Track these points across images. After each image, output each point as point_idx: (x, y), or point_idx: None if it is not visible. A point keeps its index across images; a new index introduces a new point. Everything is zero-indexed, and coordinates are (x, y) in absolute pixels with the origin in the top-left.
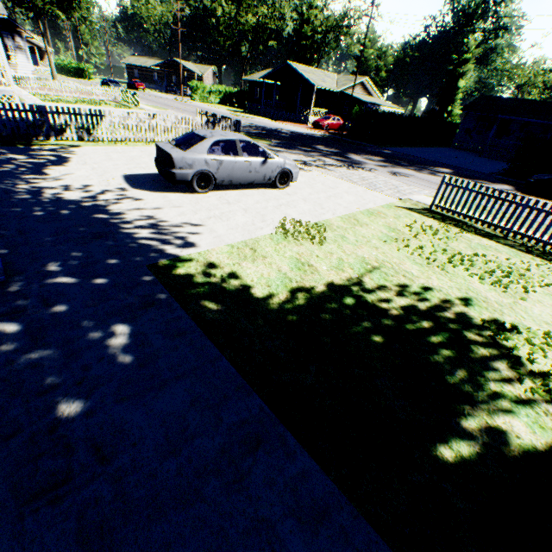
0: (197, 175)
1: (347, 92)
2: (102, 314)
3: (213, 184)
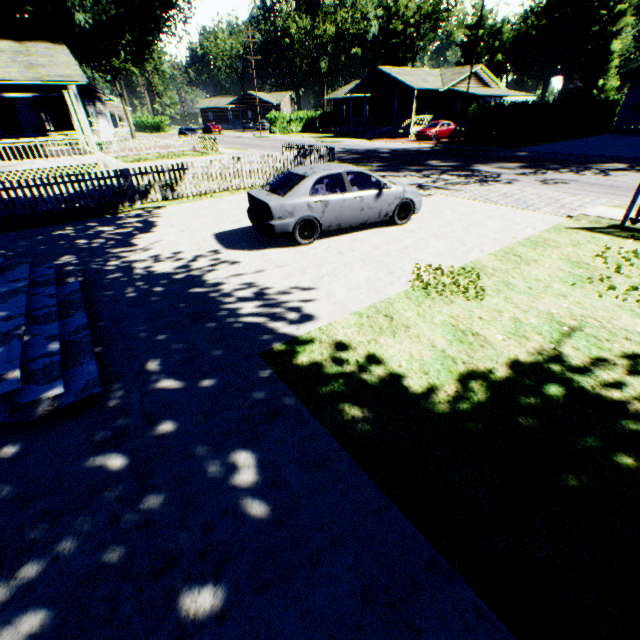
0: (298, 224)
1: (456, 89)
2: (216, 434)
3: (318, 231)
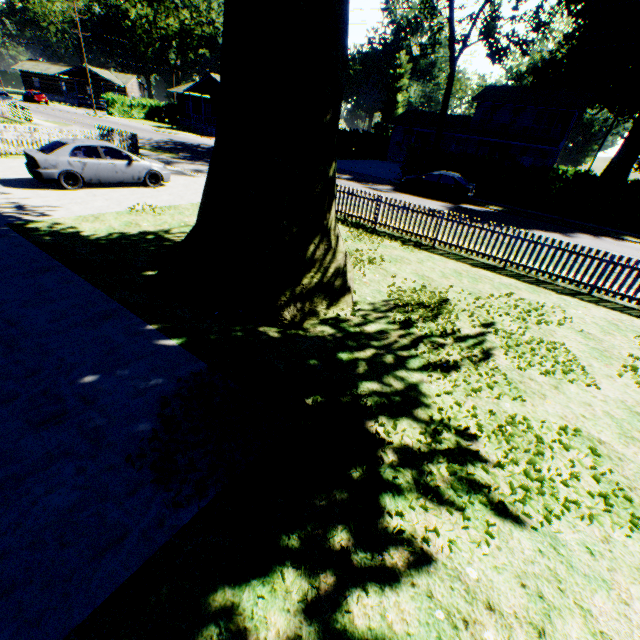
0: (63, 174)
1: None
2: None
3: (82, 182)
